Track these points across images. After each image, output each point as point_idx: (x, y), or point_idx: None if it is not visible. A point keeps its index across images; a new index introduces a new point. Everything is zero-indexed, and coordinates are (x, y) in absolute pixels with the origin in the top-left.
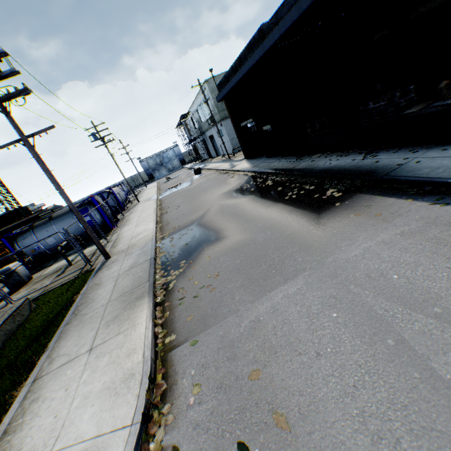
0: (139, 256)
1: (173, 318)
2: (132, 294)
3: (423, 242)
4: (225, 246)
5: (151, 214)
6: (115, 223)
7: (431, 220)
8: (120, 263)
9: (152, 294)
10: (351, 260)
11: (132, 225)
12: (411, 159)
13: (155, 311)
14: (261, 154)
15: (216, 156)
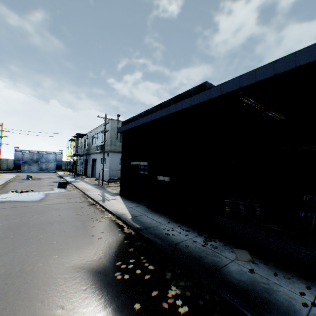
0: None
1: None
2: None
3: None
4: None
5: None
6: None
7: None
8: None
9: None
10: None
11: None
12: None
13: None
14: (140, 199)
15: (91, 176)
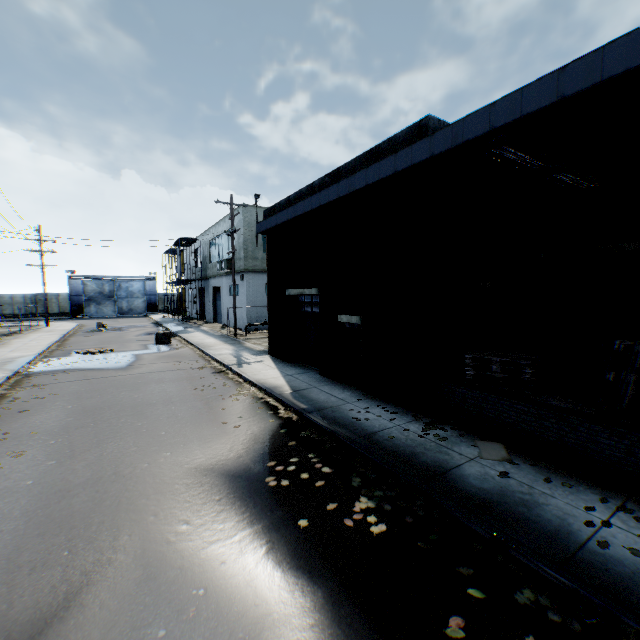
0: None
1: None
2: None
3: None
4: None
5: None
6: None
7: None
8: None
9: None
10: None
11: None
12: None
13: None
14: (308, 361)
15: (213, 321)
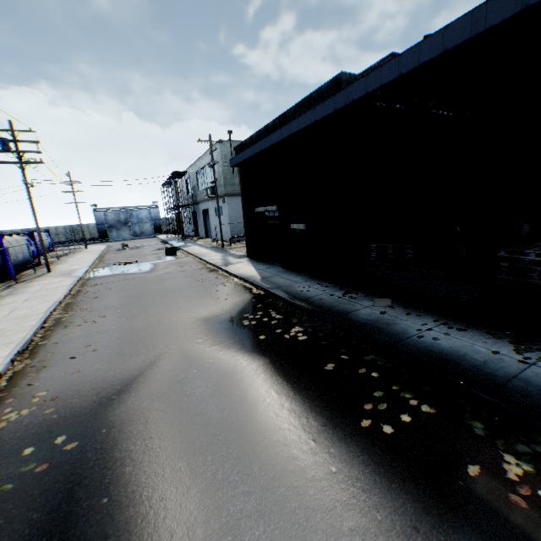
0: None
1: None
2: None
3: None
4: None
5: (36, 317)
6: None
7: None
8: None
9: None
10: None
11: None
12: None
13: None
14: (274, 259)
15: (205, 237)
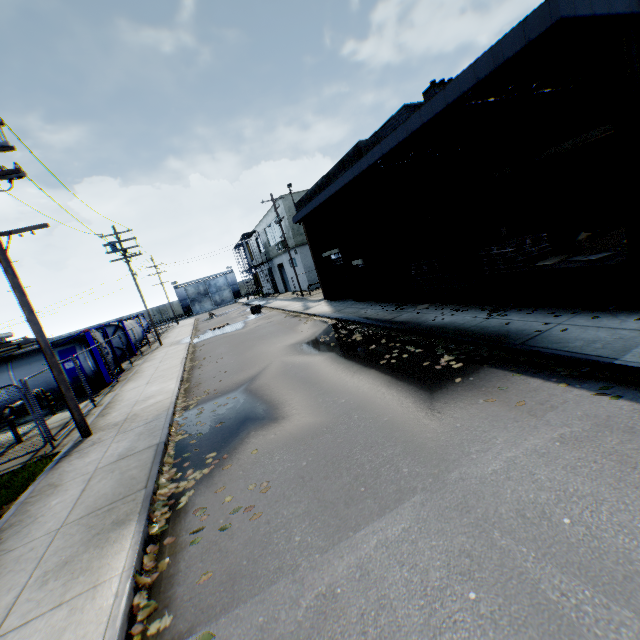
0: (140, 438)
1: (173, 574)
2: (110, 512)
3: (599, 459)
4: (285, 434)
5: (176, 366)
6: (116, 376)
7: (602, 420)
8: (105, 448)
9: (145, 517)
10: (489, 480)
11: (143, 380)
12: (554, 325)
13: (144, 553)
14: (347, 296)
15: (285, 292)
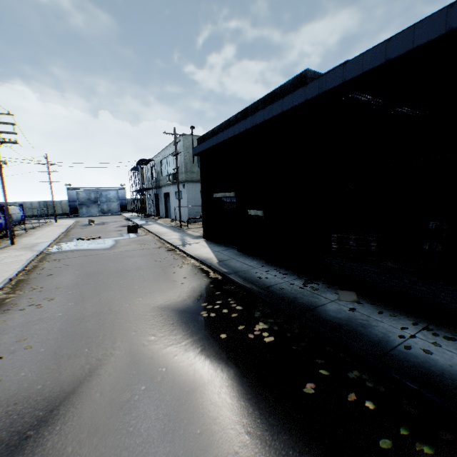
0: None
1: None
2: None
3: None
4: None
5: None
6: None
7: None
8: None
9: None
10: None
11: None
12: None
13: None
14: (229, 242)
15: (165, 217)
